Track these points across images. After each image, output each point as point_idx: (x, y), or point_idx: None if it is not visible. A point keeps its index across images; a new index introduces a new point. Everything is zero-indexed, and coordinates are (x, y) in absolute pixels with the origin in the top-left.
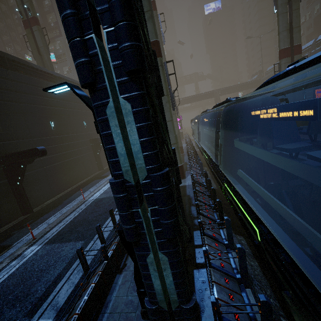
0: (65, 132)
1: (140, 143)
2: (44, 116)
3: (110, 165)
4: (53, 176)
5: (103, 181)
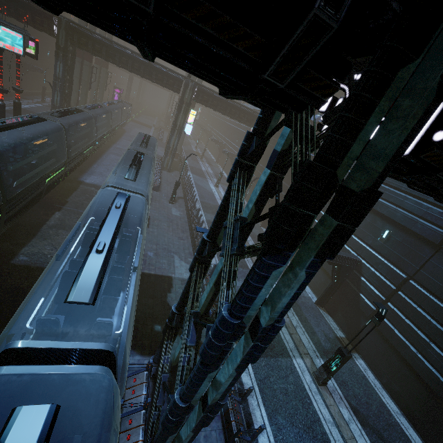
0: None
1: (59, 100)
2: None
3: (53, 100)
4: None
5: (24, 101)
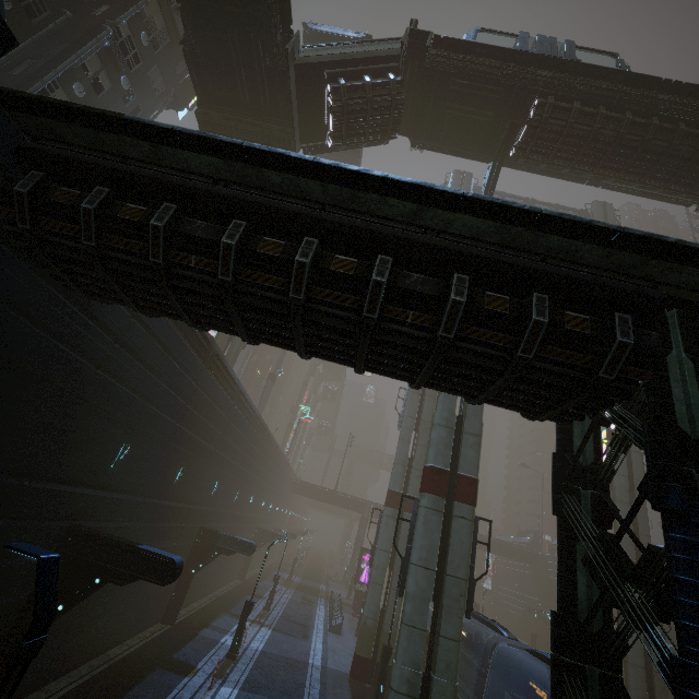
0: (182, 497)
1: None
2: (183, 454)
3: None
4: (89, 610)
5: (184, 690)
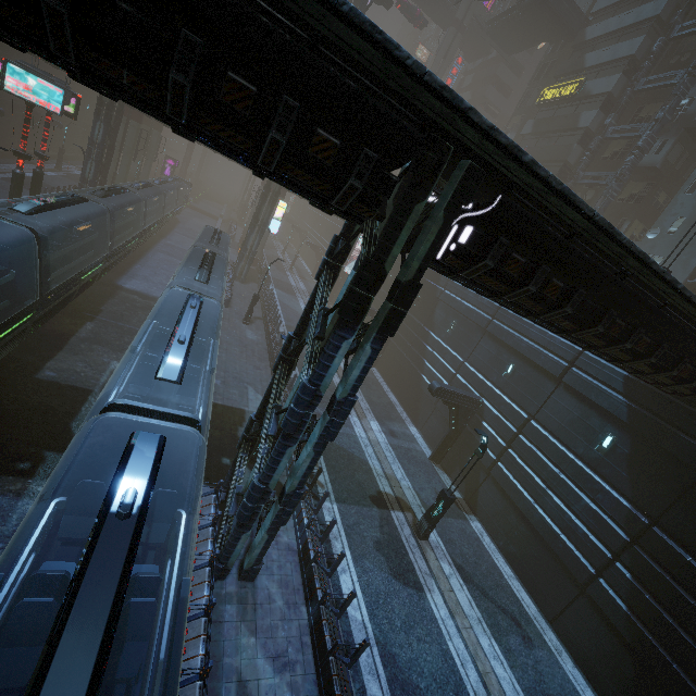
0: None
1: (94, 173)
2: None
3: (83, 172)
4: None
5: (31, 166)
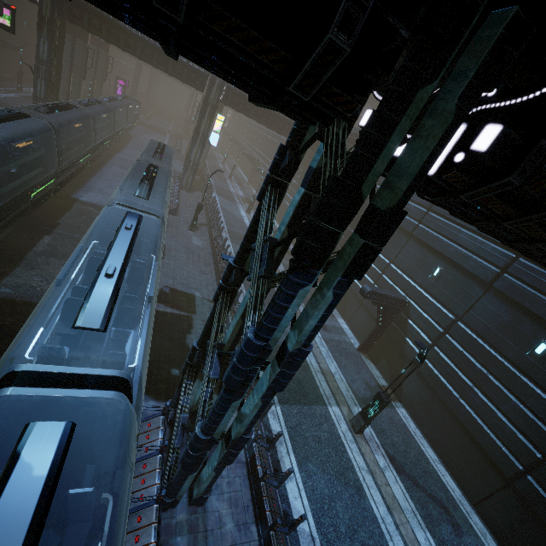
0: None
1: (44, 91)
2: None
3: (35, 90)
4: None
5: None
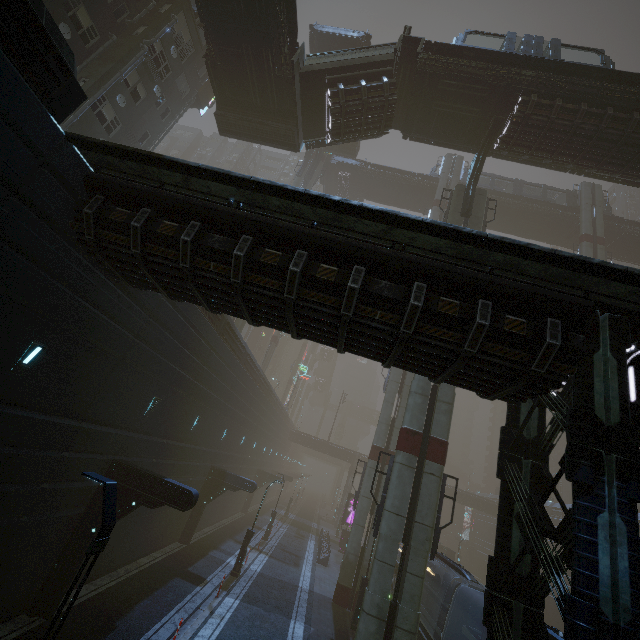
0: (198, 440)
1: None
2: (199, 406)
3: None
4: (125, 526)
5: (197, 596)
